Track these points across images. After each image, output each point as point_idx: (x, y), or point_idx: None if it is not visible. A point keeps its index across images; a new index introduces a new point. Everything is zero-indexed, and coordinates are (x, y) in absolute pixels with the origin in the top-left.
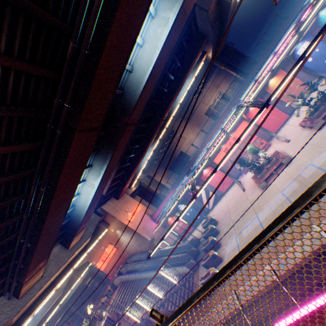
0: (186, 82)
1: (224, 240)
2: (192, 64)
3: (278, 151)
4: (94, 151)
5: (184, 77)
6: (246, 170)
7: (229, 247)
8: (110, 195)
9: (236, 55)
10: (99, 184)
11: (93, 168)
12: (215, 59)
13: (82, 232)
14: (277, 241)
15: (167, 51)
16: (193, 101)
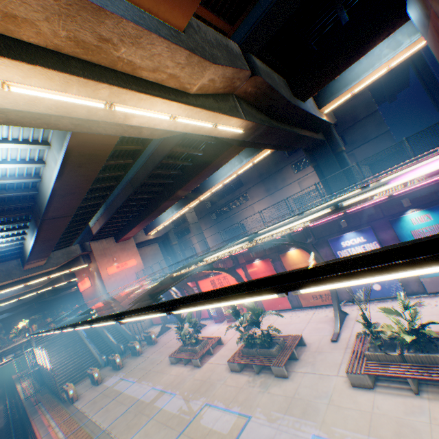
0: (236, 165)
1: (124, 368)
2: (216, 160)
3: (230, 338)
4: (22, 221)
5: (202, 170)
6: (217, 321)
7: (111, 380)
8: (110, 234)
9: (335, 162)
10: (33, 245)
11: (30, 230)
12: (306, 150)
13: (41, 261)
14: (85, 426)
15: (82, 178)
16: (288, 174)
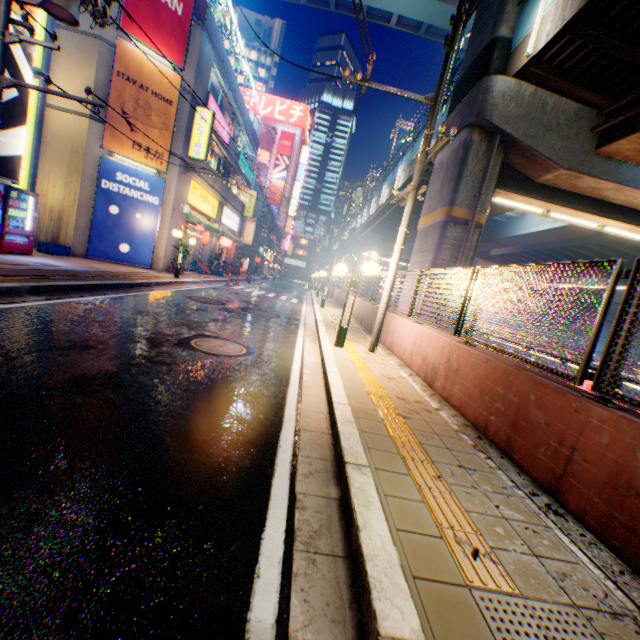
0: None
1: None
2: None
3: None
4: None
5: None
6: None
7: None
8: (500, 262)
9: None
10: None
11: None
12: None
13: None
14: None
15: (559, 235)
16: None
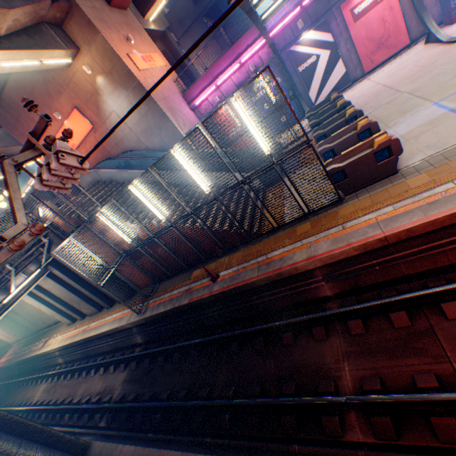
0: None
1: (379, 124)
2: None
3: None
4: None
5: None
6: None
7: (407, 125)
8: None
9: None
10: None
11: None
12: None
13: None
14: None
15: None
16: None
